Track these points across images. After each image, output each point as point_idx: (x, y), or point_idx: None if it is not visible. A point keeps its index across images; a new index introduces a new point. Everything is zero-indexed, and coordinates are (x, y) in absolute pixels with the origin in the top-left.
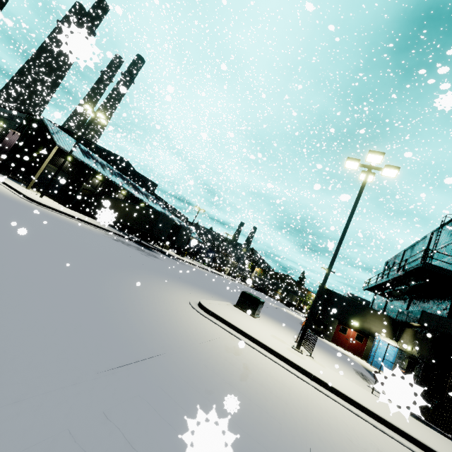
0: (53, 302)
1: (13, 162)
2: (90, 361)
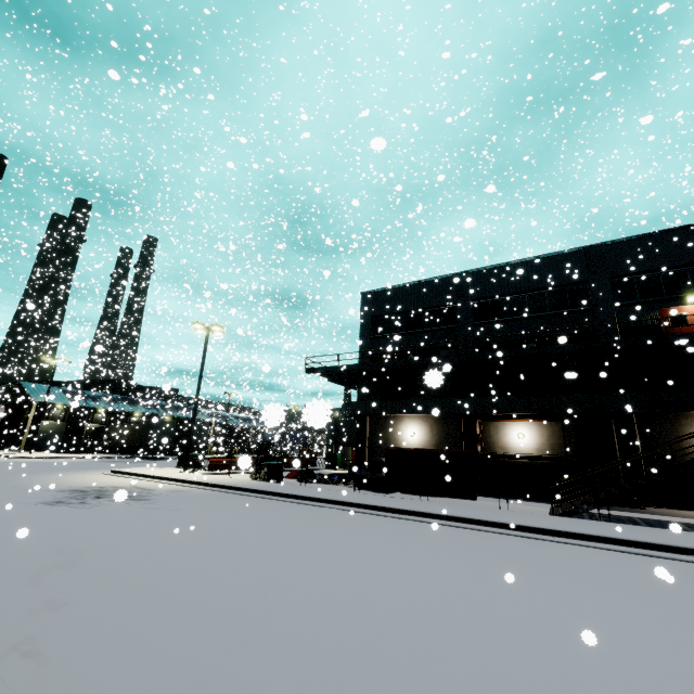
0: None
1: (5, 435)
2: None
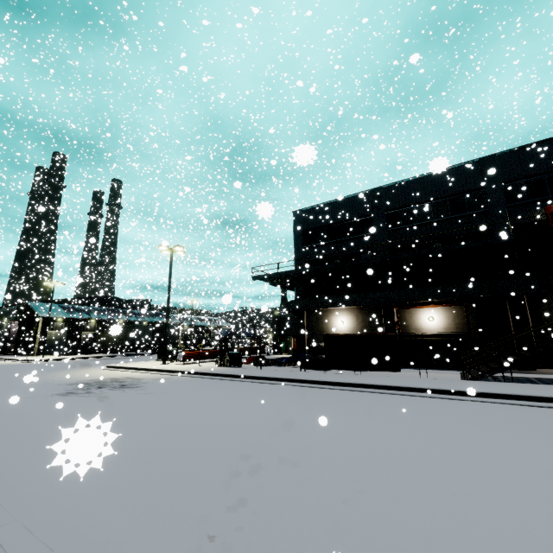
0: (3, 377)
1: (21, 344)
2: (6, 380)
